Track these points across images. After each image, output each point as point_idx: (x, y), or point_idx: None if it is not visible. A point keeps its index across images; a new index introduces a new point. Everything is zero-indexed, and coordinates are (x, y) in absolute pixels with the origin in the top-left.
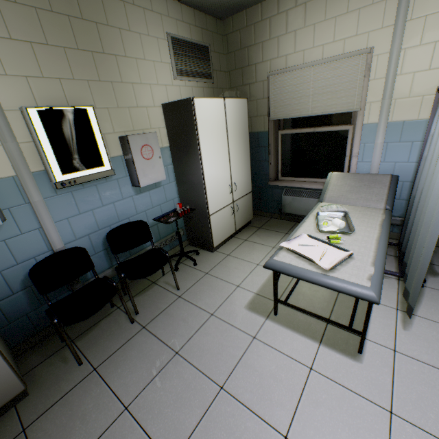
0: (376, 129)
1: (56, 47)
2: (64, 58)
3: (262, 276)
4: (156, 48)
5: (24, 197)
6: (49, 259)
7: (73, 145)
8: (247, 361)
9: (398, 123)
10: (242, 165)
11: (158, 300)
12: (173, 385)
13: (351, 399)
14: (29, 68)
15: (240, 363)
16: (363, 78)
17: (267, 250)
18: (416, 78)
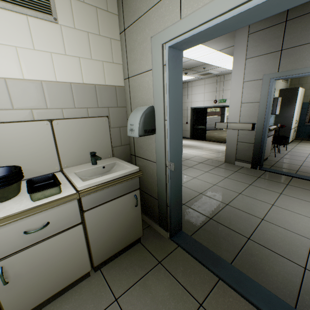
0: None
1: None
2: None
3: None
4: None
5: None
6: None
7: None
8: None
9: None
10: (298, 114)
11: (281, 151)
12: None
13: None
14: None
15: None
16: None
17: None
18: None
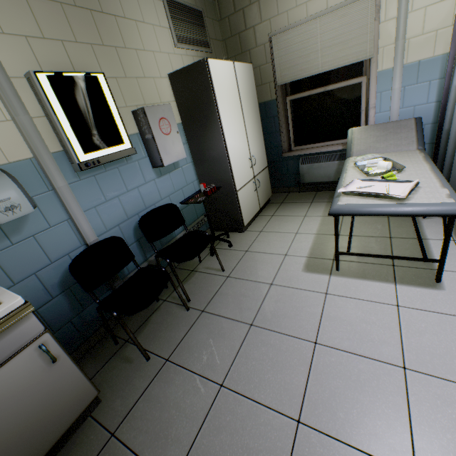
0: (391, 75)
1: (52, 2)
2: (62, 16)
3: (306, 241)
4: (153, 10)
5: (46, 184)
6: (86, 252)
7: (89, 118)
8: (330, 315)
9: (414, 64)
10: (256, 137)
11: (205, 284)
12: (262, 353)
13: (451, 321)
14: (27, 27)
15: (323, 318)
16: (374, 22)
17: (299, 220)
18: (428, 13)
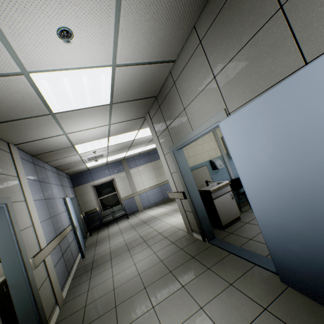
0: None
1: None
2: None
3: None
4: None
5: (223, 161)
6: (232, 180)
7: None
8: None
9: None
10: None
11: None
12: None
13: None
14: None
15: None
16: None
17: None
18: None
